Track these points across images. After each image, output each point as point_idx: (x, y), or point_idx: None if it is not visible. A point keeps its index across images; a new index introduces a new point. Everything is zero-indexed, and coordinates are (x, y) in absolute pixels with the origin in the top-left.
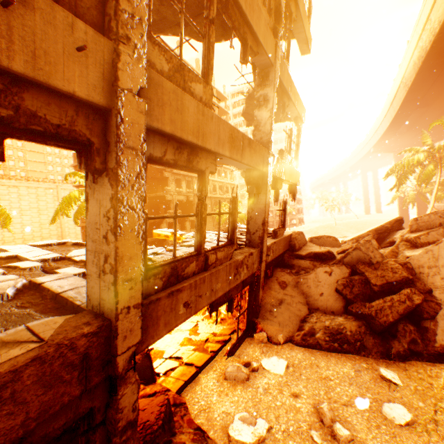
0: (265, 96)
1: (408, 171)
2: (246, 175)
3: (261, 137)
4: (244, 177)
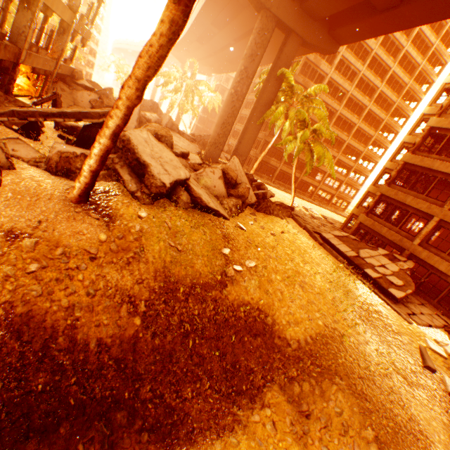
0: None
1: (170, 81)
2: (61, 23)
3: (73, 6)
4: (60, 23)
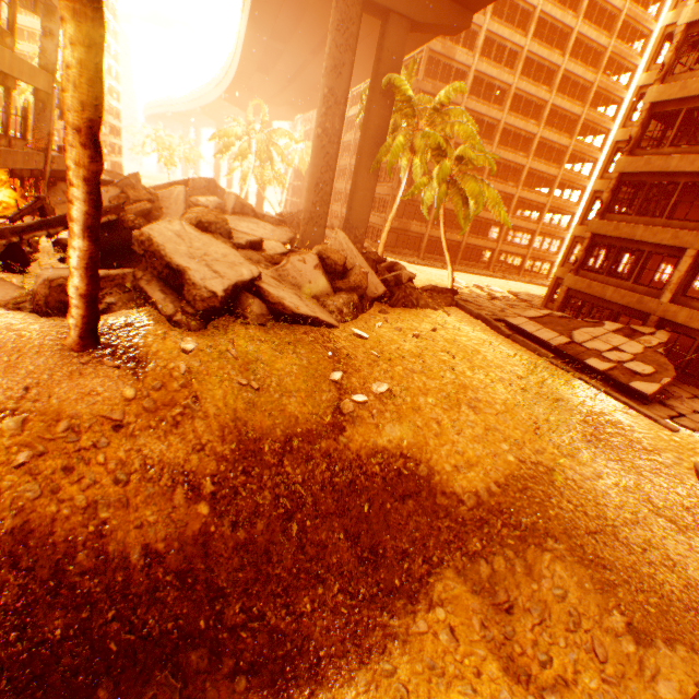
0: (52, 31)
1: (231, 142)
2: (36, 94)
3: (48, 64)
4: (34, 94)
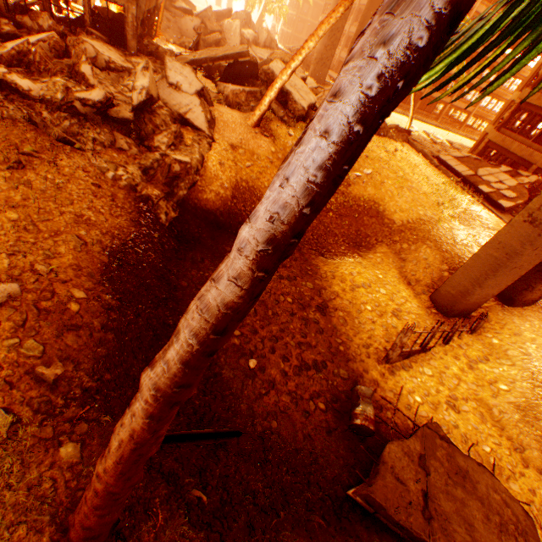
0: None
1: None
2: None
3: None
4: None
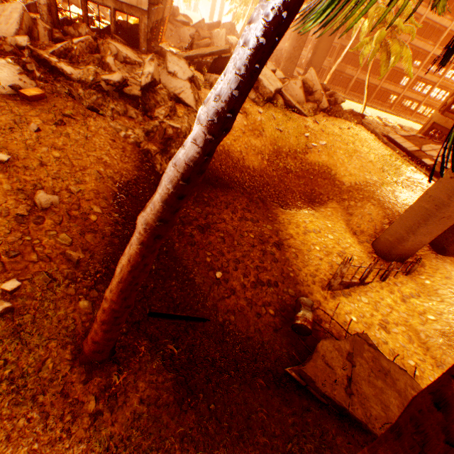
0: None
1: None
2: None
3: None
4: None
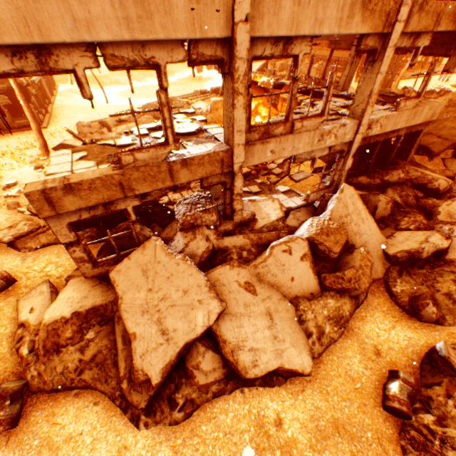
0: None
1: None
2: None
3: None
4: None
